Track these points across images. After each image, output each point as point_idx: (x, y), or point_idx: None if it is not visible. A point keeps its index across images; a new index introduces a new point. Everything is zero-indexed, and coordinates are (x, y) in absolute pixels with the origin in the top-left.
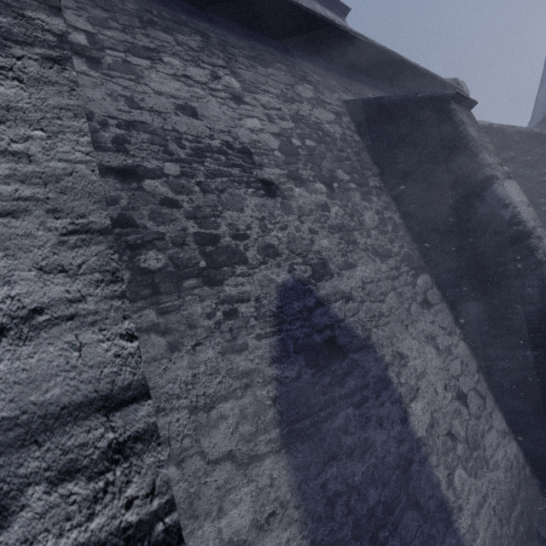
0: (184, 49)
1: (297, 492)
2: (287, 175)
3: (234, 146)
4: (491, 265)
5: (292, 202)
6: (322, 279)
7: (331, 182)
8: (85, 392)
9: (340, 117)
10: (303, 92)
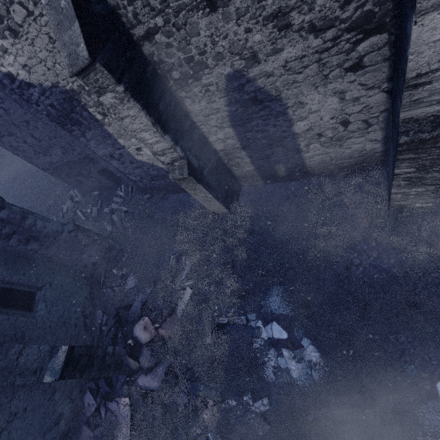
0: None
1: (236, 136)
2: None
3: None
4: (400, 72)
5: (230, 8)
6: (252, 67)
7: None
8: (166, 148)
9: None
10: None
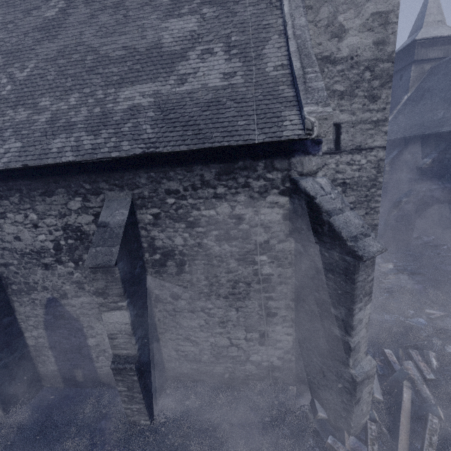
0: (13, 205)
1: (47, 336)
2: (55, 260)
3: (34, 250)
4: None
5: (56, 272)
6: (64, 299)
7: (78, 261)
8: None
9: (99, 216)
10: (73, 206)
